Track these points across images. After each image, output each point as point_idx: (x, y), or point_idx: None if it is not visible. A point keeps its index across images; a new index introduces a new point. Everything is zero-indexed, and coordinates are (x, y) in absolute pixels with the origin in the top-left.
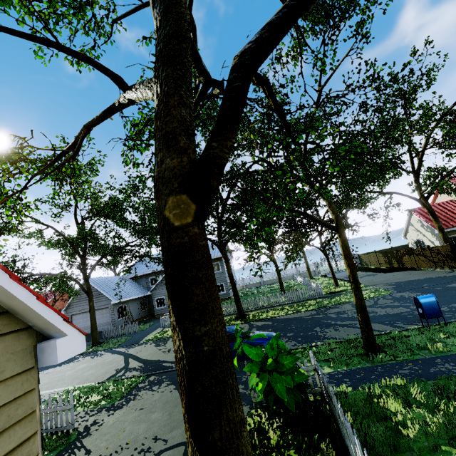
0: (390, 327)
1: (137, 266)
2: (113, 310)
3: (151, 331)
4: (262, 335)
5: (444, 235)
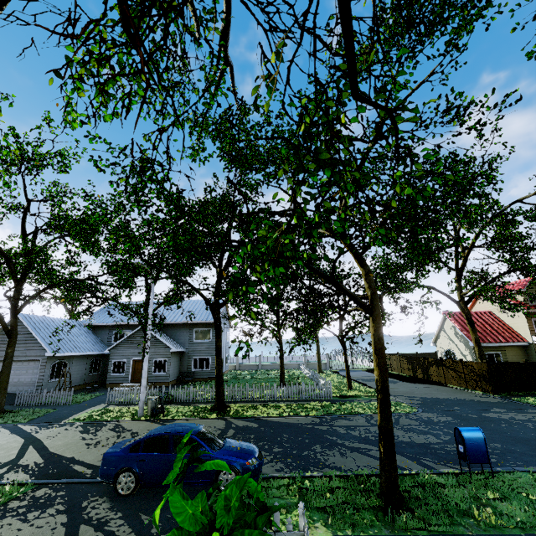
0: (416, 464)
1: (103, 313)
2: (45, 365)
3: (88, 406)
4: (223, 465)
5: (481, 350)
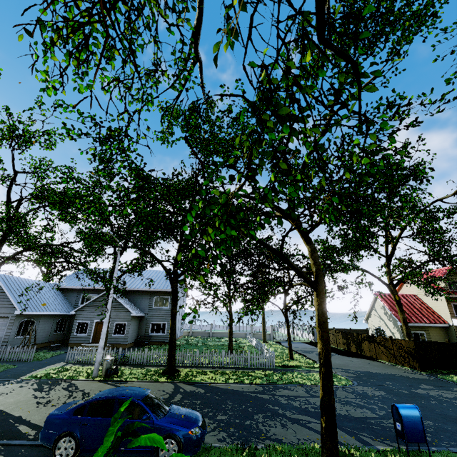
0: (355, 440)
1: (74, 277)
2: (13, 322)
3: (48, 364)
4: (158, 442)
5: (408, 329)
